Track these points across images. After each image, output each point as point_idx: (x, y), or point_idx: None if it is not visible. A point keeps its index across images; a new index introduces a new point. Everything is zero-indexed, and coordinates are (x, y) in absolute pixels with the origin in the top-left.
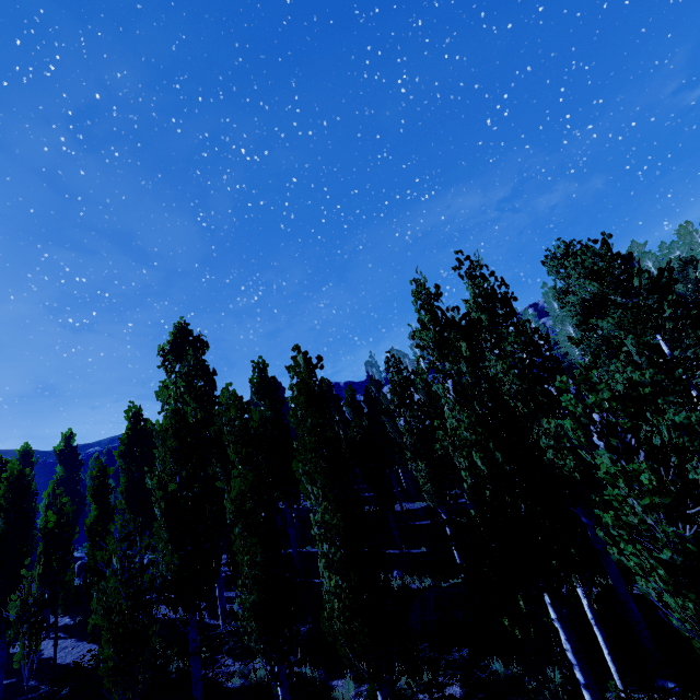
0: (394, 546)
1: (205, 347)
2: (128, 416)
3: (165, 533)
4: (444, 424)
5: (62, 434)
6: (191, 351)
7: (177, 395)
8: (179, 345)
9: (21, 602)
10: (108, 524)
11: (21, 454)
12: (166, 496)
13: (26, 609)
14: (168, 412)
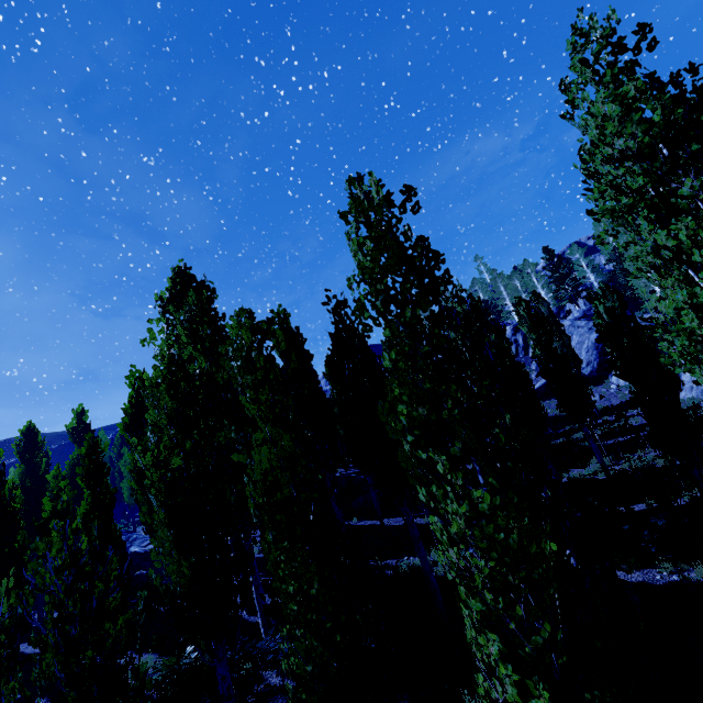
0: None
1: (211, 293)
2: (130, 382)
3: (167, 530)
4: (697, 308)
5: (73, 411)
6: (193, 292)
7: (171, 338)
8: (180, 291)
9: None
10: (107, 513)
11: (24, 434)
12: (163, 477)
13: None
14: (158, 360)
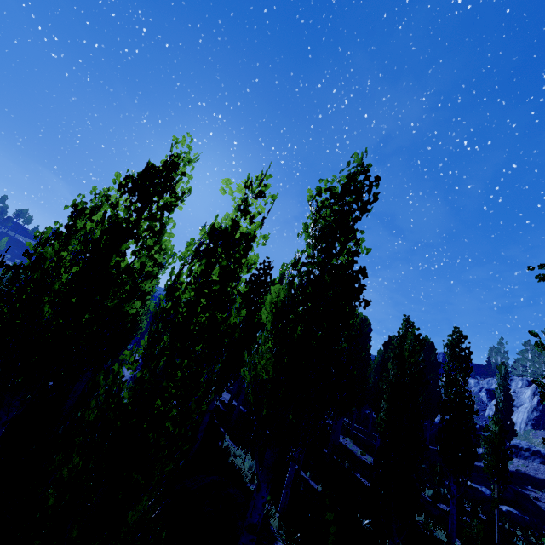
0: (308, 469)
1: None
2: None
3: None
4: None
5: None
6: None
7: None
8: None
9: None
10: None
11: None
12: None
13: None
14: None
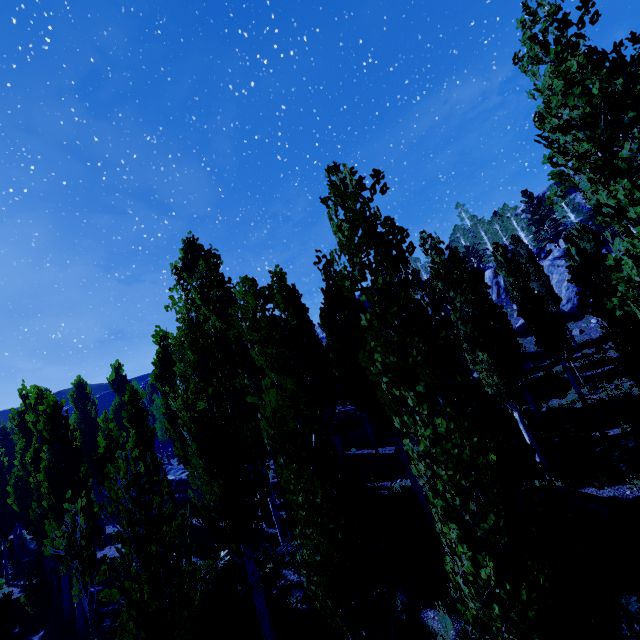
0: None
1: (217, 260)
2: (156, 340)
3: (199, 459)
4: (633, 258)
5: (111, 366)
6: (202, 261)
7: (188, 303)
8: (191, 260)
9: (67, 537)
10: (149, 448)
11: (76, 386)
12: (193, 417)
13: (74, 544)
14: (180, 322)
